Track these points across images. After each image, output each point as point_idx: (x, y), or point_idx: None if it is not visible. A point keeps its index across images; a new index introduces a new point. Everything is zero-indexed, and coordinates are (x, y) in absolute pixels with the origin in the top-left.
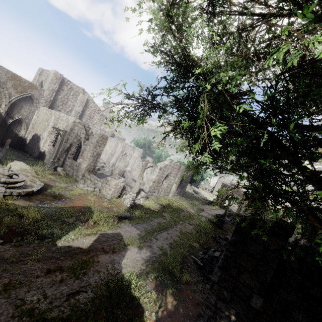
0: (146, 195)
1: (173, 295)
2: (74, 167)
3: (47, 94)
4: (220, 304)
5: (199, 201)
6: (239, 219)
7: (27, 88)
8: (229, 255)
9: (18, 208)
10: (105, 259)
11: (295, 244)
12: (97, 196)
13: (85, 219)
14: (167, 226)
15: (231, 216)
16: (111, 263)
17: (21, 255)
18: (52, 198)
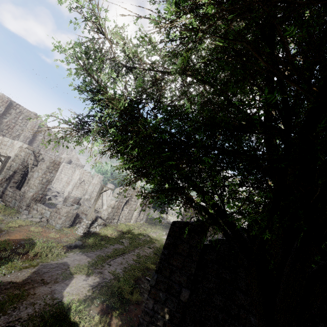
0: (103, 222)
1: (120, 316)
2: (17, 197)
3: None
4: (157, 306)
5: (163, 225)
6: (171, 224)
7: None
8: (164, 258)
9: None
10: (43, 291)
11: (213, 240)
12: (44, 227)
13: (24, 251)
14: (124, 251)
15: None
16: (50, 293)
17: None
18: None
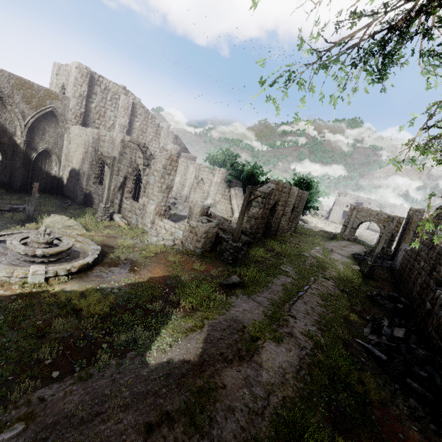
0: (248, 240)
1: (371, 437)
2: (137, 212)
3: (74, 104)
4: None
5: (319, 236)
6: None
7: (44, 99)
8: None
9: (72, 297)
10: (234, 379)
11: None
12: (182, 254)
13: (177, 299)
14: (298, 288)
15: (372, 253)
16: (246, 386)
17: (94, 402)
18: (118, 270)
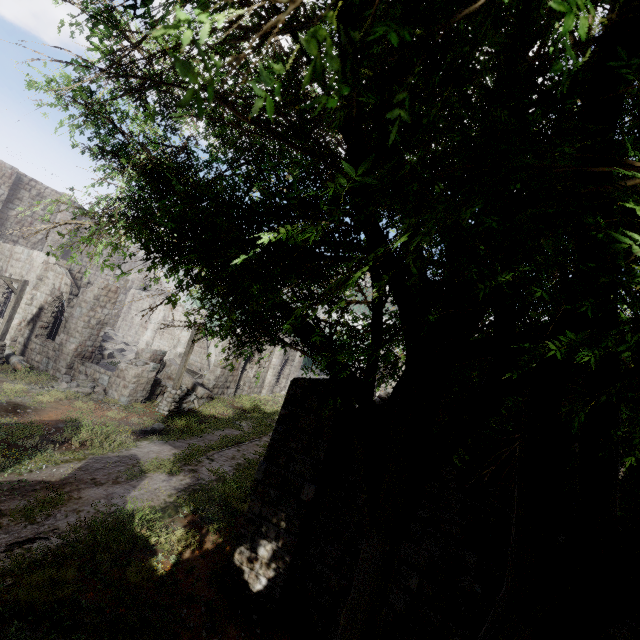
0: (207, 393)
1: (219, 531)
2: (50, 353)
3: None
4: (266, 510)
5: None
6: (290, 384)
7: None
8: (277, 437)
9: None
10: (94, 494)
11: None
12: (99, 402)
13: (64, 438)
14: (241, 439)
15: None
16: (106, 498)
17: None
18: None
